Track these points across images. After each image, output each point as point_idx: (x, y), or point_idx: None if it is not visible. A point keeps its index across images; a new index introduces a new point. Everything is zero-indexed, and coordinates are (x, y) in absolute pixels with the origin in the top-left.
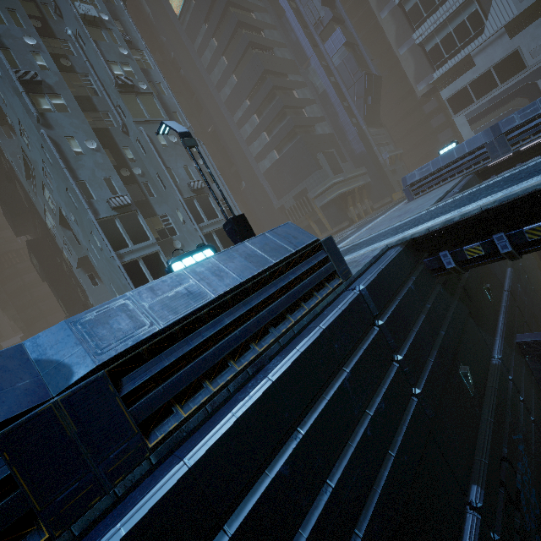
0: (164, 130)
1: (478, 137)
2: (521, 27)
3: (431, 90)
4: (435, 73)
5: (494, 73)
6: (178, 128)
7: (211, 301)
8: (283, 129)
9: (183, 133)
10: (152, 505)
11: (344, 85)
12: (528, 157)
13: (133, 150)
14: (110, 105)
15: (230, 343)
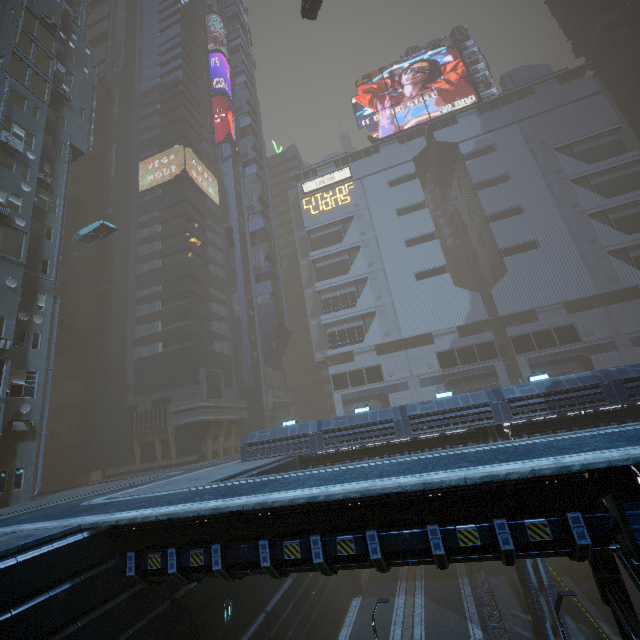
0: None
1: (308, 425)
2: (386, 351)
3: (326, 361)
4: (329, 351)
5: (365, 374)
6: None
7: None
8: (179, 329)
9: None
10: None
11: (259, 322)
12: (337, 460)
13: None
14: None
15: None
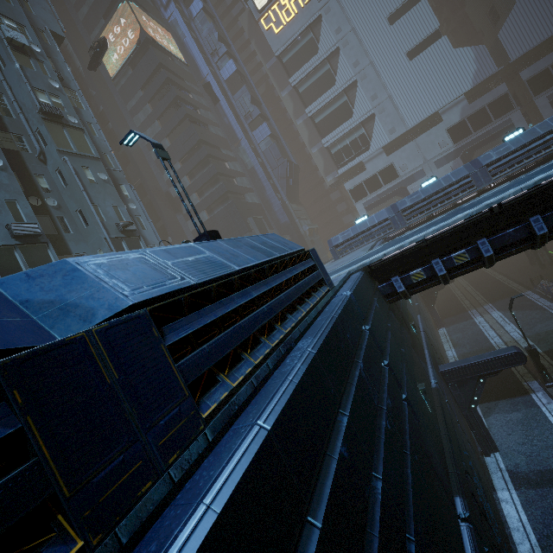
0: (129, 141)
1: (383, 212)
2: (392, 150)
3: (336, 182)
4: (340, 170)
5: (380, 177)
6: (151, 139)
7: (236, 272)
8: (216, 192)
9: (156, 144)
10: (241, 473)
11: (270, 166)
12: None
13: (50, 179)
14: (27, 129)
15: (261, 317)
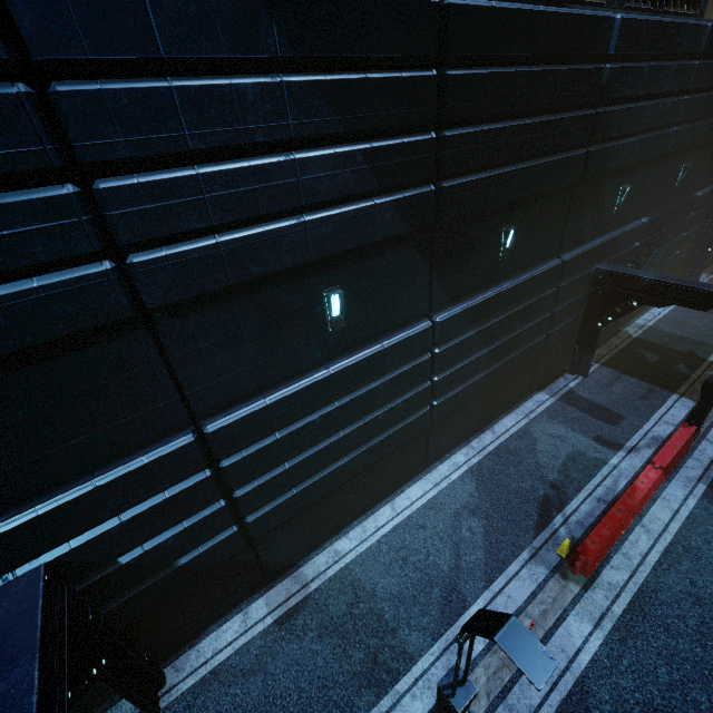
0: None
1: None
2: None
3: None
4: None
5: None
6: None
7: None
8: None
9: None
10: (634, 19)
11: None
12: None
13: None
14: None
15: None
